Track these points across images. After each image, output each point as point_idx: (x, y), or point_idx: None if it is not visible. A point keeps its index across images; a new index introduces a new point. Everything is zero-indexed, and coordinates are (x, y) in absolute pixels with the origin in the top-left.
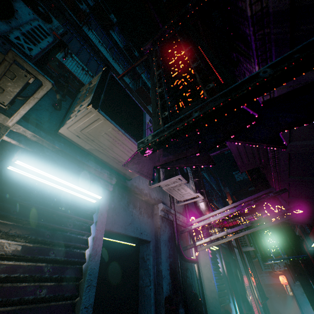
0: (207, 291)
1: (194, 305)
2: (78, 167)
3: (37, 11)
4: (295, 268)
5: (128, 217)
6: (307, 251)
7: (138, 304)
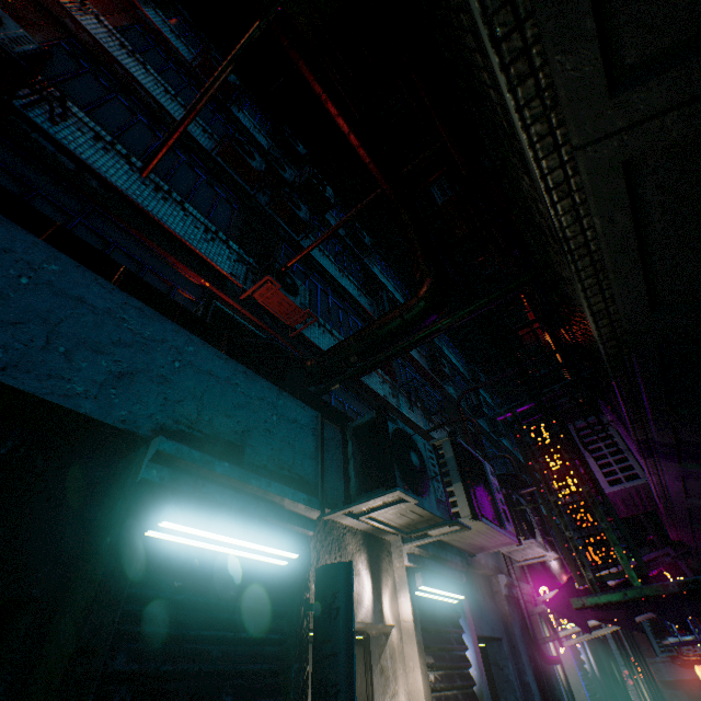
0: None
1: None
2: (441, 565)
3: (287, 287)
4: None
5: (477, 608)
6: None
7: None
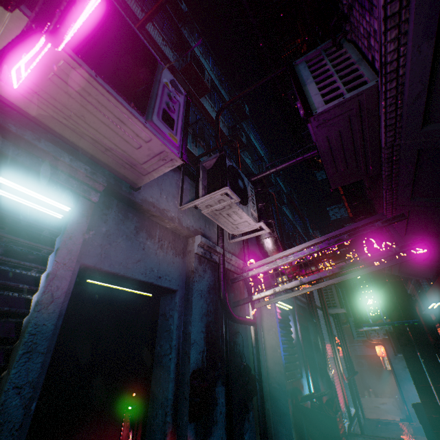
0: (270, 363)
1: (242, 382)
2: (15, 147)
3: None
4: (399, 336)
5: (135, 250)
6: (419, 316)
7: (151, 380)
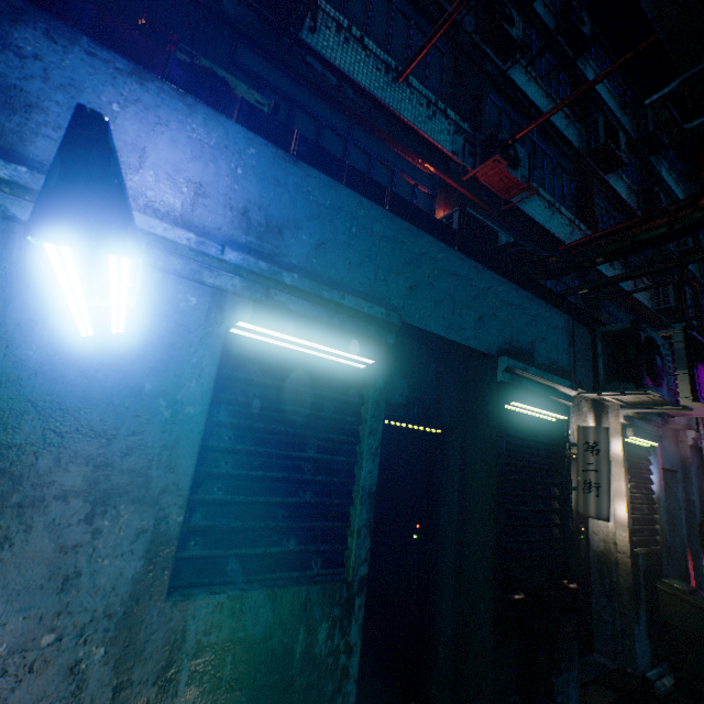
0: None
1: None
2: (644, 423)
3: (510, 161)
4: None
5: (662, 451)
6: None
7: None
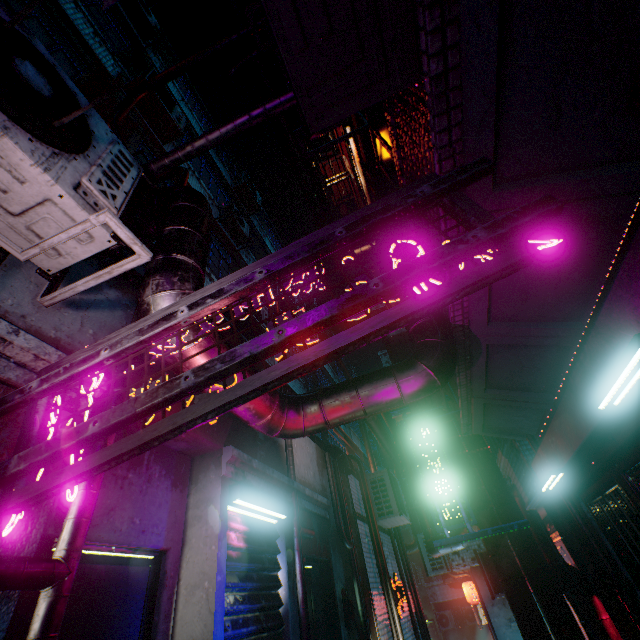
0: None
1: None
2: None
3: None
4: (497, 561)
5: None
6: (523, 515)
7: None
